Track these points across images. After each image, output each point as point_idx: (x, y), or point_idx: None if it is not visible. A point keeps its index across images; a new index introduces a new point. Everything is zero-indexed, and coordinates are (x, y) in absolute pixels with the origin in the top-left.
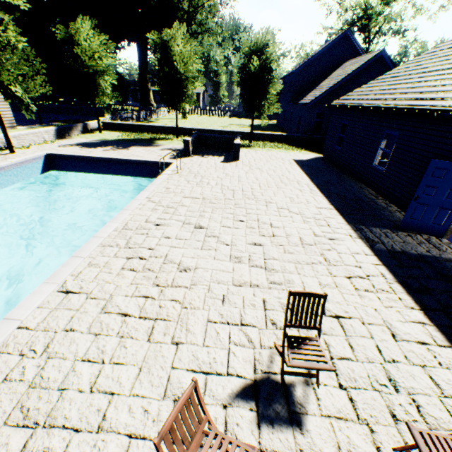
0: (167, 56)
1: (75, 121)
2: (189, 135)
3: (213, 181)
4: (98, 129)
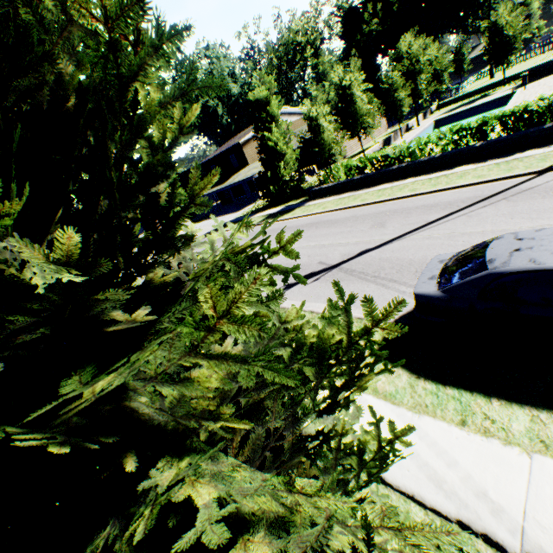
0: (495, 32)
1: (406, 119)
2: (513, 81)
3: (552, 82)
4: (434, 111)
